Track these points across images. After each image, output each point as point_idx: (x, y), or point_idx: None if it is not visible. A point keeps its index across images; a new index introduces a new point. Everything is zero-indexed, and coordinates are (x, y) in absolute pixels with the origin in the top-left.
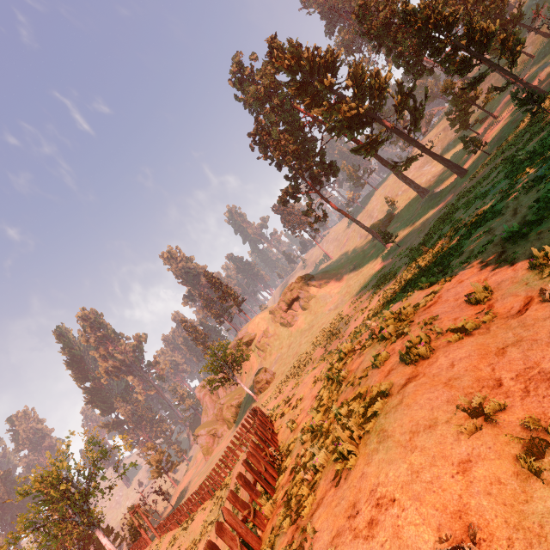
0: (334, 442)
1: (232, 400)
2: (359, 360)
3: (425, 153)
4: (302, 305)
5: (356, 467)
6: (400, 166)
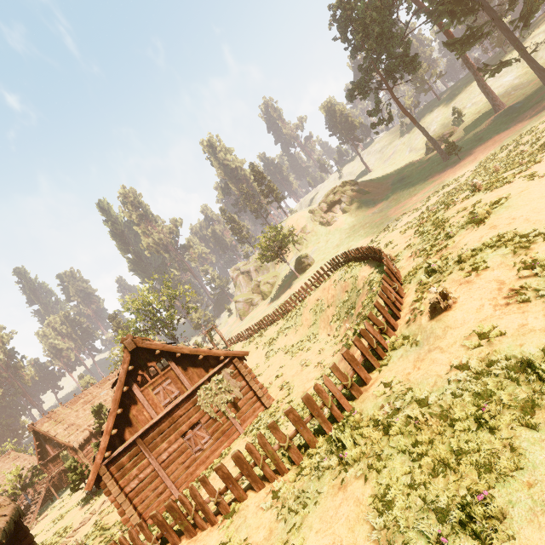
0: (461, 226)
1: (268, 279)
2: (465, 203)
3: (523, 58)
4: (344, 208)
5: (490, 220)
6: (489, 70)
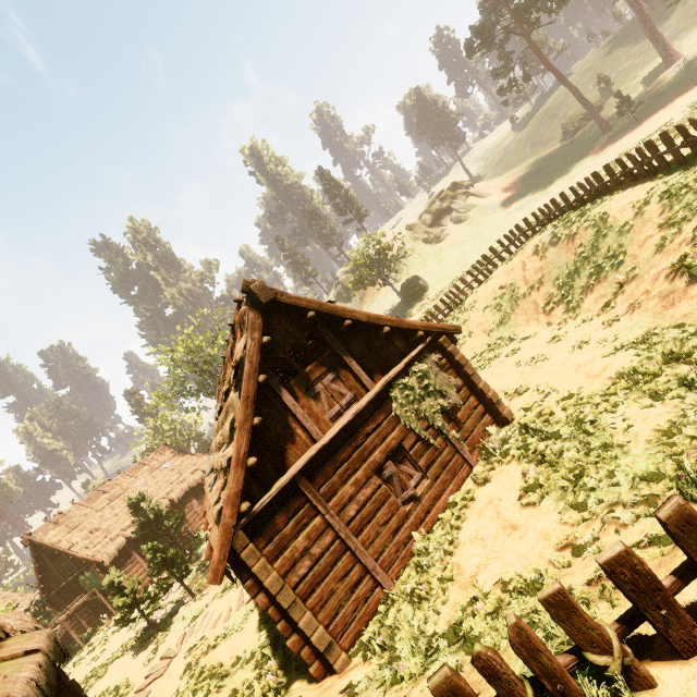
0: None
1: None
2: None
3: None
4: (458, 216)
5: None
6: None
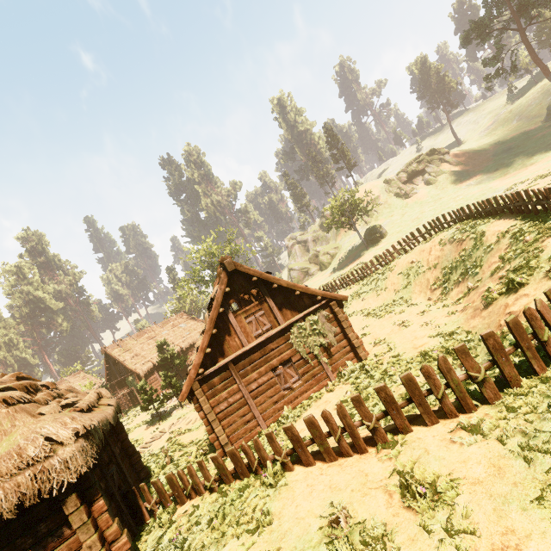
0: None
1: (329, 249)
2: None
3: None
4: (428, 179)
5: None
6: None
